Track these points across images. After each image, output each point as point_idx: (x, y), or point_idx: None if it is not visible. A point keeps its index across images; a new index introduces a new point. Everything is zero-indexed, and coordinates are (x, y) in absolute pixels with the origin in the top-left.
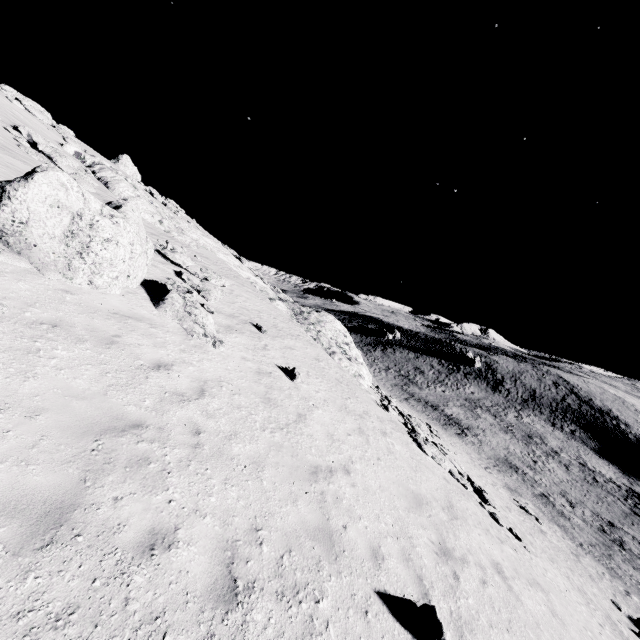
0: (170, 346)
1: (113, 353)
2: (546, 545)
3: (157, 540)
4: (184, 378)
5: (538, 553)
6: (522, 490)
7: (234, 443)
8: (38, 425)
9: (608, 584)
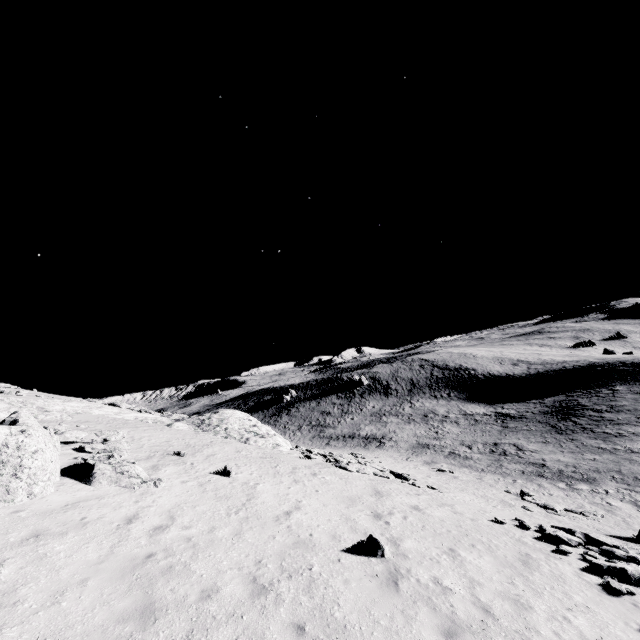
0: (125, 504)
1: (93, 529)
2: (459, 484)
3: (209, 592)
4: (153, 517)
5: (451, 491)
6: (436, 458)
7: (216, 532)
8: (93, 586)
9: (502, 483)
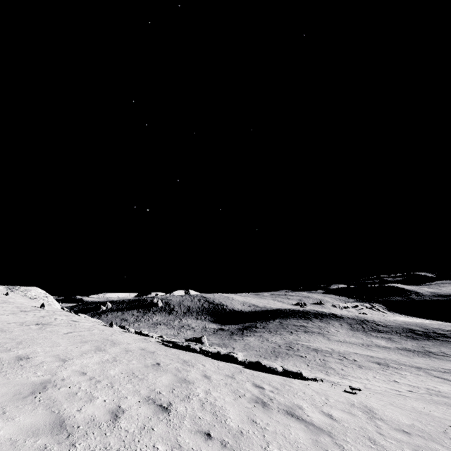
0: None
1: None
2: None
3: None
4: None
5: None
6: None
7: None
8: None
9: None
